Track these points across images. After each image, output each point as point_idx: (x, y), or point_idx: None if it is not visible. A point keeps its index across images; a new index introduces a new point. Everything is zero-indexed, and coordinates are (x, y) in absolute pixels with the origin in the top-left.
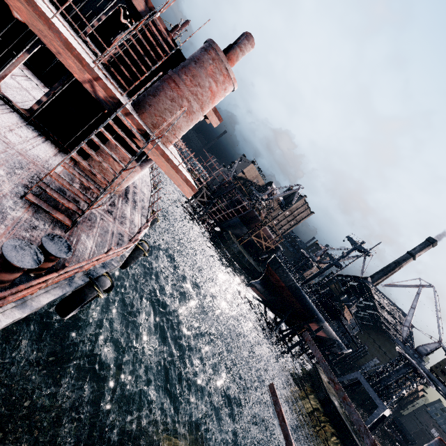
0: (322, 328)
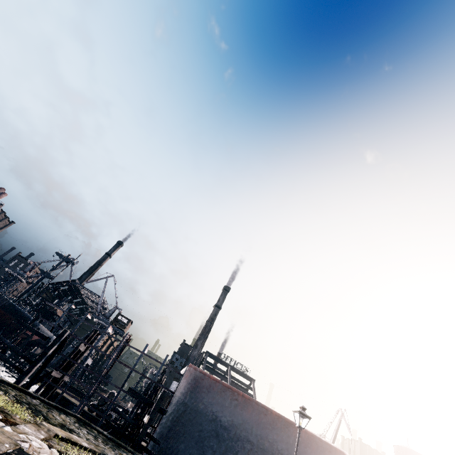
0: (39, 329)
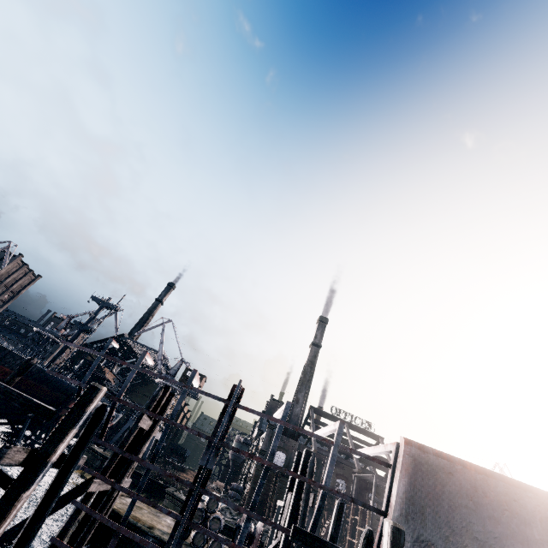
0: None
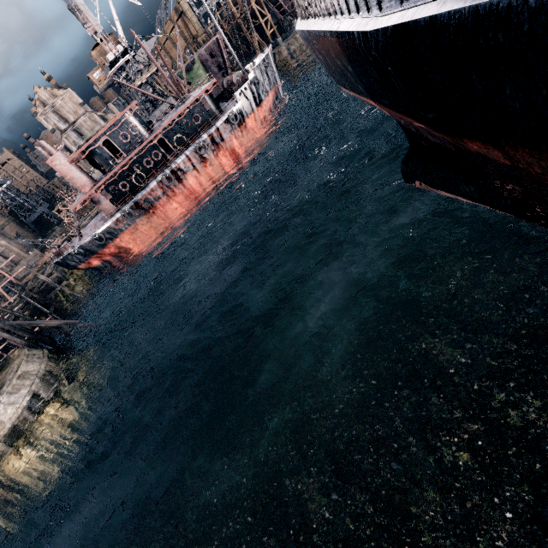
0: None
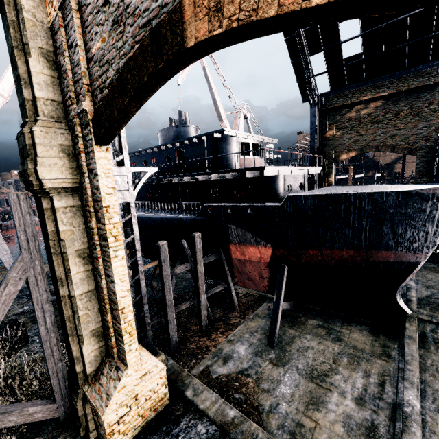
0: None
